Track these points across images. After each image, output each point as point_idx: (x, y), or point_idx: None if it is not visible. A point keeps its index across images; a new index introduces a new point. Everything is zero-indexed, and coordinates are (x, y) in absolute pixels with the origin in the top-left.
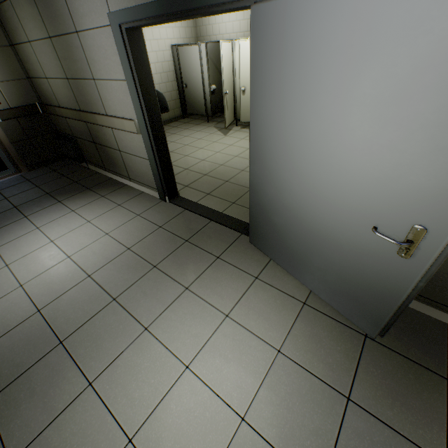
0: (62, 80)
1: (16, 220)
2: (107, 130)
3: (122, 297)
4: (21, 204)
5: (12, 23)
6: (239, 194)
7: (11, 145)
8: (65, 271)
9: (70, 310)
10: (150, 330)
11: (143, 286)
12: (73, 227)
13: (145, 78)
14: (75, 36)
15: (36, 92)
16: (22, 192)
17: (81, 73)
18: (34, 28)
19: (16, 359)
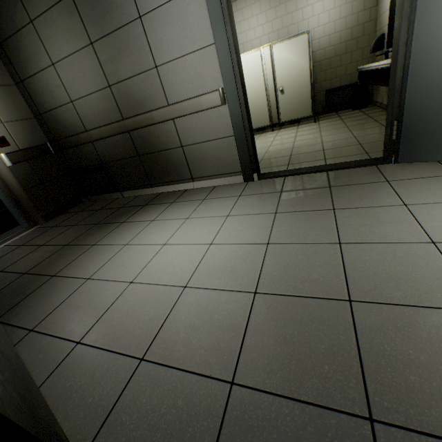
0: (100, 92)
1: (83, 251)
2: (165, 127)
3: (347, 238)
4: (71, 241)
5: (27, 52)
6: (319, 155)
7: (24, 192)
8: (227, 253)
9: (300, 273)
10: (440, 241)
11: (352, 223)
12: (174, 227)
13: (234, 35)
14: (136, 23)
15: (46, 130)
16: (60, 235)
17: (135, 69)
18: (66, 42)
19: (316, 348)
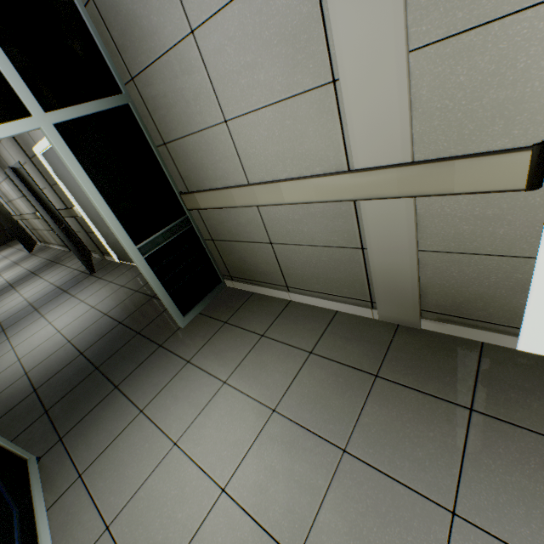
0: None
1: None
2: None
3: None
4: None
5: None
6: None
7: None
8: None
9: None
10: None
11: None
12: None
13: None
14: None
15: None
16: None
17: None
18: None
19: None
